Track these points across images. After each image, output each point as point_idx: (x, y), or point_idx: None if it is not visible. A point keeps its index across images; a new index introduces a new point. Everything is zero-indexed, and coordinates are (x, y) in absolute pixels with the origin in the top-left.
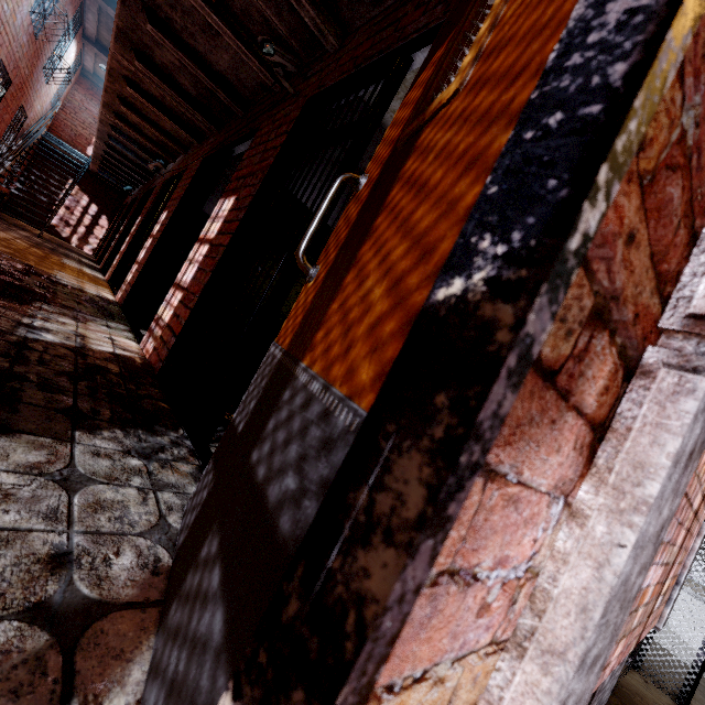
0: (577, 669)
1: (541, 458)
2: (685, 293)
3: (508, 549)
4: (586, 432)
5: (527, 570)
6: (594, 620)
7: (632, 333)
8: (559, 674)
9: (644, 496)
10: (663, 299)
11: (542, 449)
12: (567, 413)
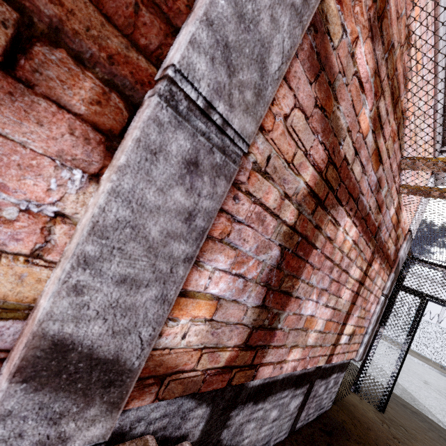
0: (79, 265)
1: (16, 122)
2: (167, 59)
3: (8, 181)
4: (89, 130)
5: (59, 214)
6: (83, 233)
7: (117, 73)
8: (64, 266)
9: (119, 164)
10: (156, 63)
11: (13, 115)
12: (40, 100)
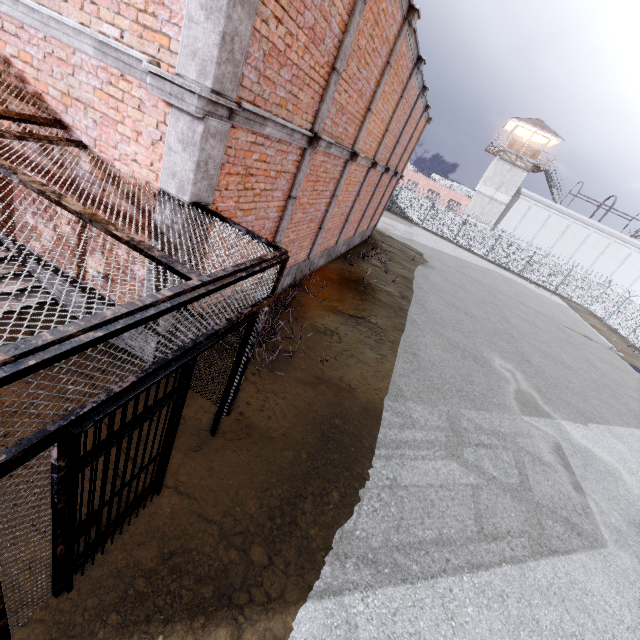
0: None
1: None
2: None
3: None
4: None
5: None
6: None
7: None
8: None
9: None
10: None
11: None
12: None
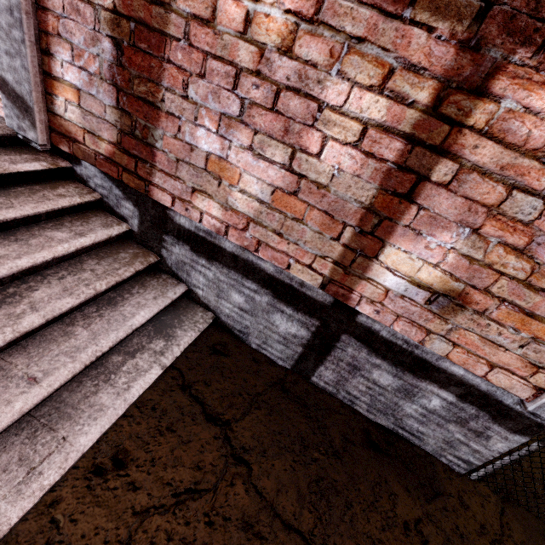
0: None
1: None
2: None
3: None
4: None
5: None
6: None
7: None
8: None
9: None
10: None
11: None
12: None
